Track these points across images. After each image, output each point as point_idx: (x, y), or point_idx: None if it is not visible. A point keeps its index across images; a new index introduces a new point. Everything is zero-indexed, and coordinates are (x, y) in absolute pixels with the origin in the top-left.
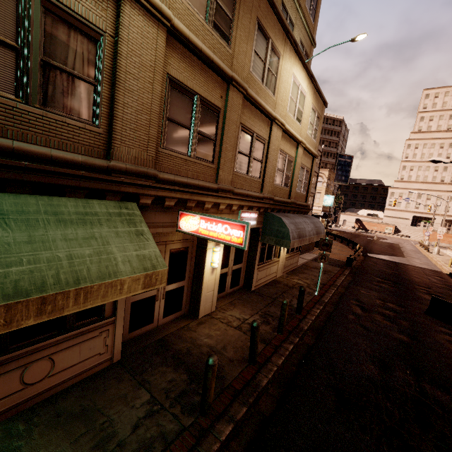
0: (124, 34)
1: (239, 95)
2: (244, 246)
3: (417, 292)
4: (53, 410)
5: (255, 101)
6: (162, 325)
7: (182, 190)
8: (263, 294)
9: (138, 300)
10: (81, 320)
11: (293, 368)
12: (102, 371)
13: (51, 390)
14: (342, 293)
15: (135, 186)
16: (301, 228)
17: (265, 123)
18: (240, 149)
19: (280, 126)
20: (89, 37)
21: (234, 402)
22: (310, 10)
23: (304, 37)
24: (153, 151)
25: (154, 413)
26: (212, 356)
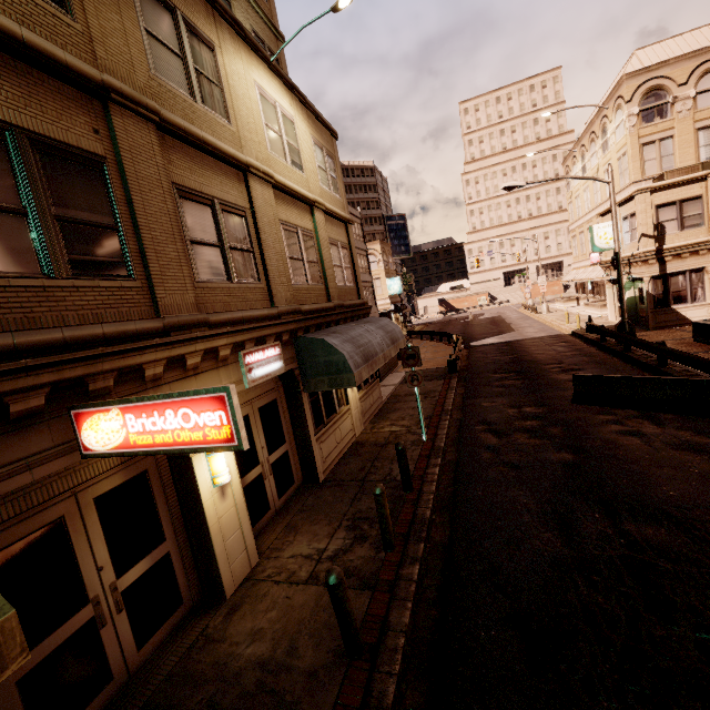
0: None
1: (145, 125)
2: (239, 441)
3: (550, 375)
4: None
5: (188, 134)
6: (143, 665)
7: (52, 361)
8: (341, 481)
9: (38, 663)
10: None
11: (433, 612)
12: None
13: None
14: (459, 420)
15: None
16: (364, 344)
17: (232, 177)
18: (193, 235)
19: (263, 178)
20: None
21: None
22: None
23: (259, 25)
24: None
25: None
26: None
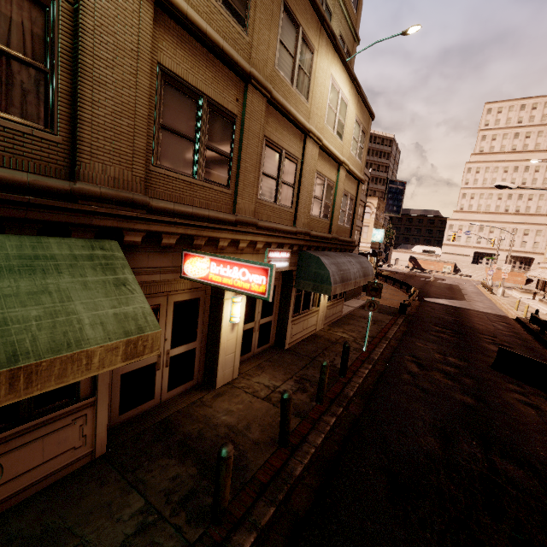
0: (88, 1)
1: (261, 99)
2: (268, 296)
3: (481, 342)
4: (1, 535)
5: (282, 107)
6: (167, 400)
7: (185, 223)
8: (299, 353)
9: (130, 371)
10: (43, 406)
11: (336, 447)
12: (79, 471)
13: (1, 505)
14: (395, 347)
15: (116, 218)
16: (344, 270)
17: (297, 137)
18: (265, 170)
19: (316, 141)
20: (31, 0)
21: (259, 501)
22: None
23: (345, 31)
24: (141, 170)
25: (148, 526)
26: (225, 445)
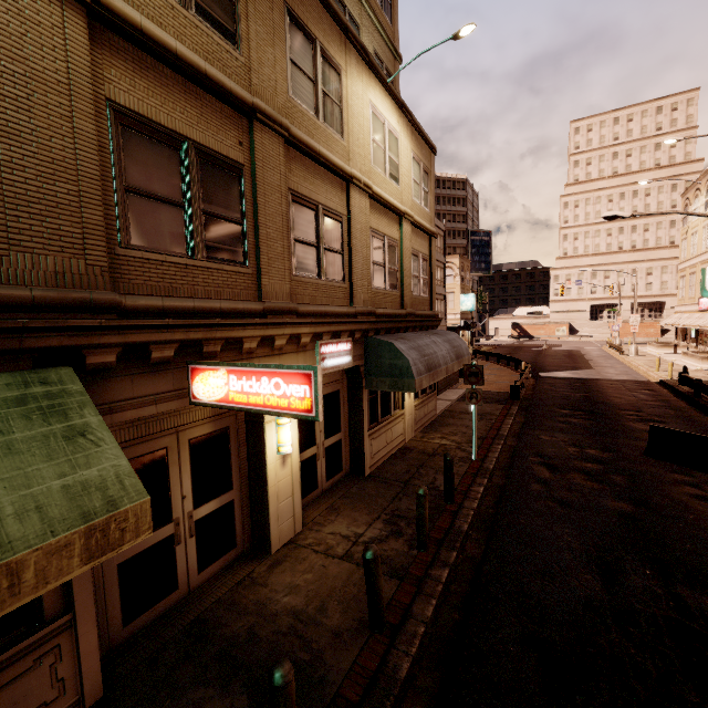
0: None
1: (276, 139)
2: (316, 413)
3: (625, 421)
4: None
5: (308, 148)
6: (200, 586)
7: (184, 324)
8: (385, 479)
9: (132, 556)
10: None
11: (455, 616)
12: None
13: None
14: (513, 447)
15: (65, 333)
16: (429, 354)
17: (337, 186)
18: (297, 235)
19: (363, 189)
20: None
21: None
22: (382, 4)
23: (381, 47)
24: (102, 256)
25: None
26: (279, 664)
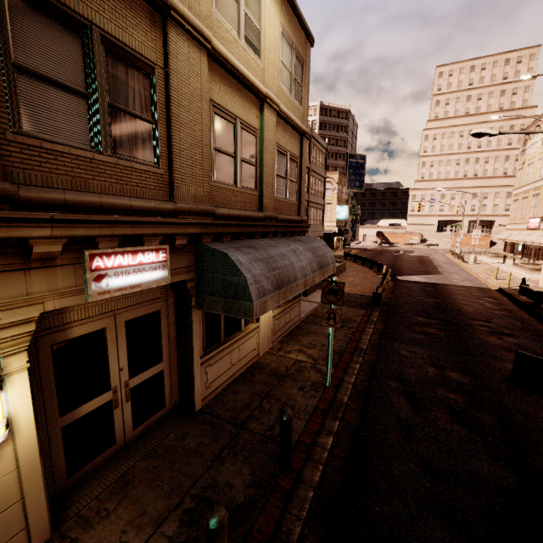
0: None
1: None
2: None
3: (478, 334)
4: None
5: None
6: None
7: None
8: (217, 418)
9: None
10: None
11: None
12: None
13: None
14: (372, 364)
15: None
16: (282, 266)
17: (141, 13)
18: (25, 60)
19: (194, 36)
20: None
21: None
22: None
23: None
24: None
25: None
26: None
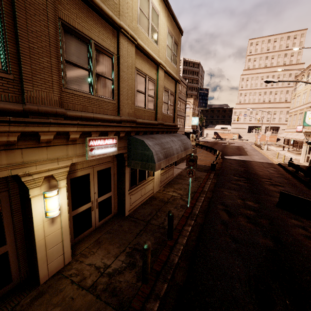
0: None
1: None
2: None
3: (264, 185)
4: None
5: None
6: None
7: None
8: (136, 219)
9: None
10: None
11: None
12: None
13: None
14: (210, 198)
15: None
16: (167, 147)
17: (109, 31)
18: (69, 57)
19: (130, 39)
20: None
21: None
22: None
23: None
24: None
25: None
26: None
